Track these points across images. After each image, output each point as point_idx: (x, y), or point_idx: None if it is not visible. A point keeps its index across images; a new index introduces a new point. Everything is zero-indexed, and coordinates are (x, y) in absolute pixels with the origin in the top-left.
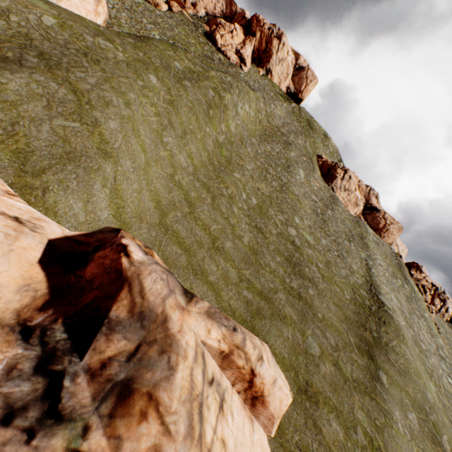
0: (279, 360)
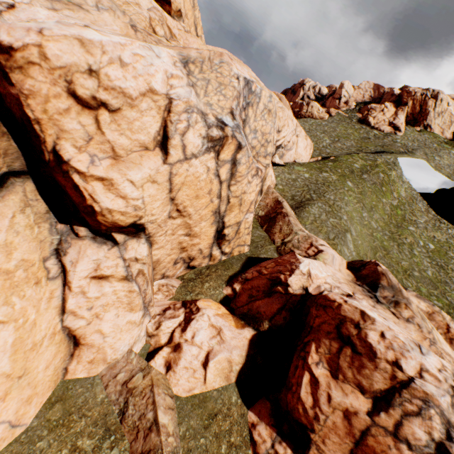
0: None
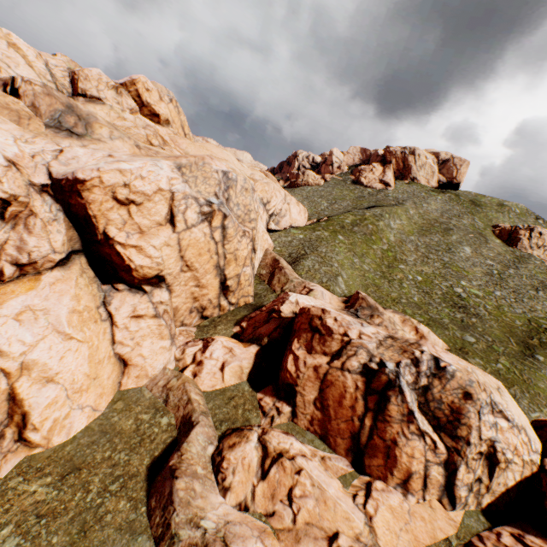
0: (441, 340)
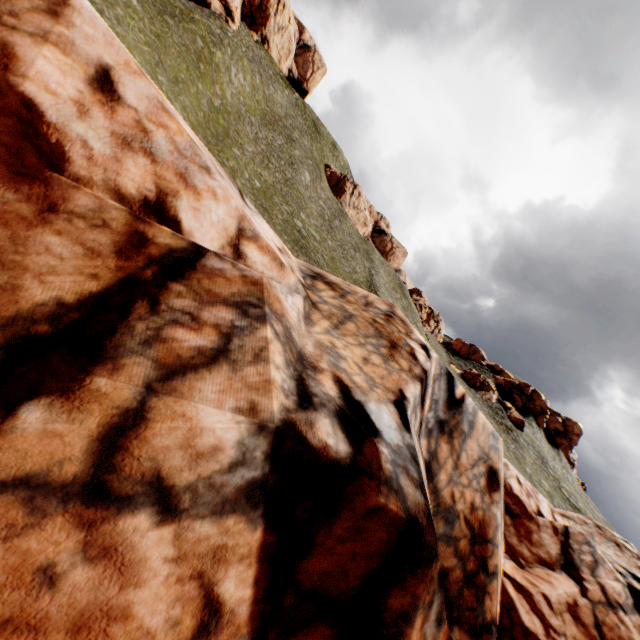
0: None
